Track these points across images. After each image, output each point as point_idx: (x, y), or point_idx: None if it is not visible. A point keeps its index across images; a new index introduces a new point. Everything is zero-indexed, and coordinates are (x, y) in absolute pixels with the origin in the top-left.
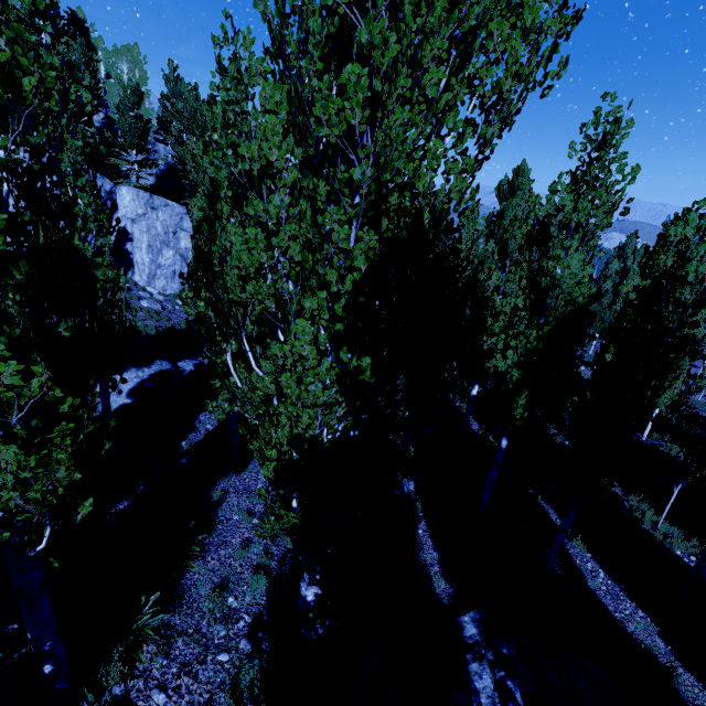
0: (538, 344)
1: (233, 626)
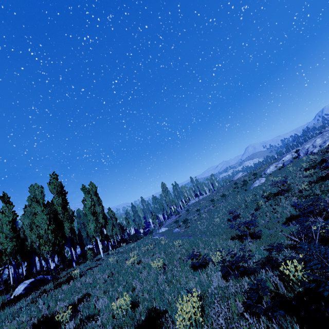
0: None
1: None
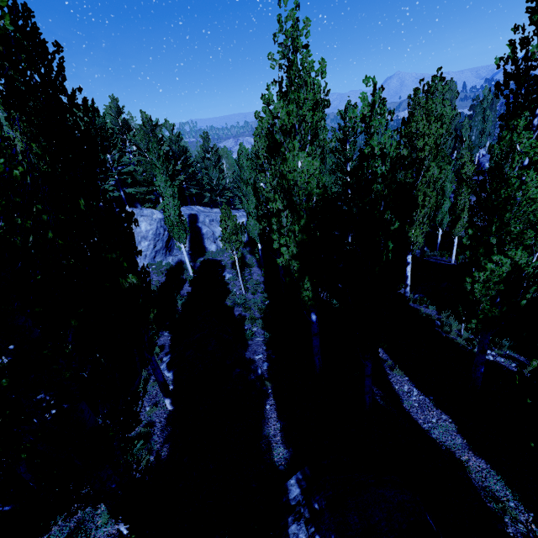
0: (303, 236)
1: None
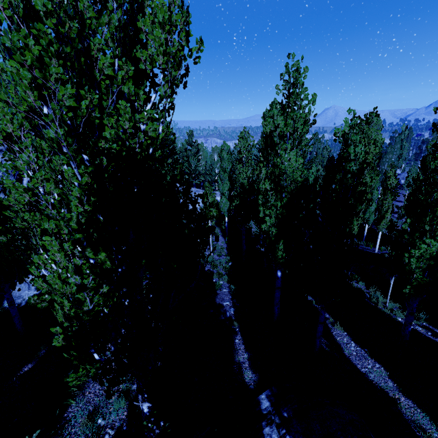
0: (283, 210)
1: None
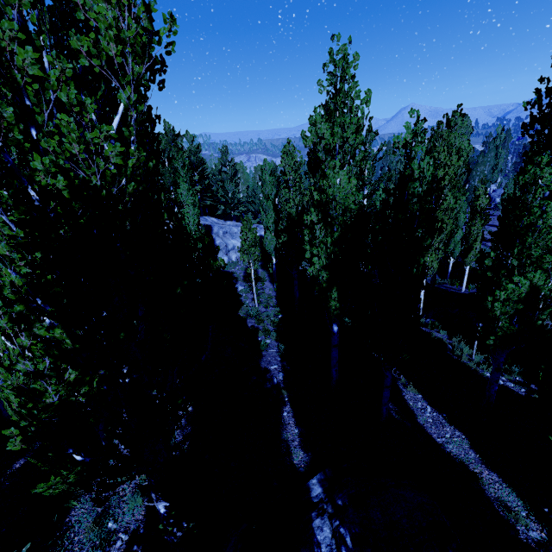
0: (335, 248)
1: (110, 548)
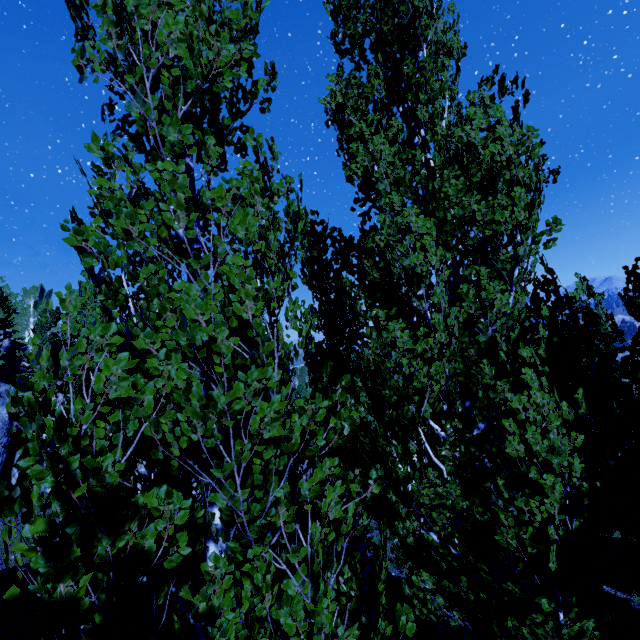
0: None
1: None
